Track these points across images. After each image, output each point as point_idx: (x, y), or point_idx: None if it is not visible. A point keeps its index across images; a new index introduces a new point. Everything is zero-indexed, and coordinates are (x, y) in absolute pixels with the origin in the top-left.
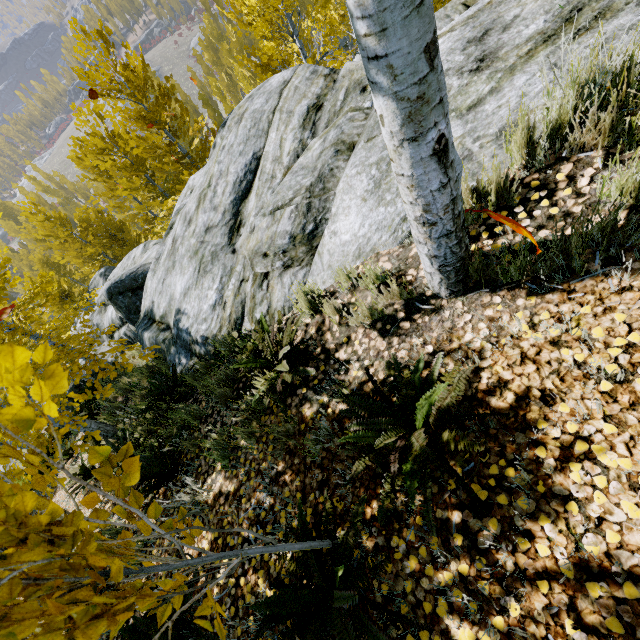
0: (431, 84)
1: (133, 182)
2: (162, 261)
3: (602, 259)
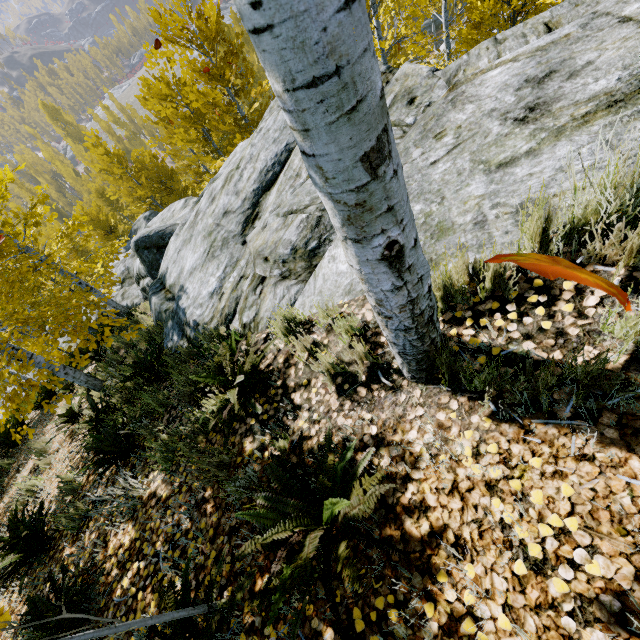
0: (374, 192)
1: (189, 134)
2: (183, 230)
3: (576, 407)
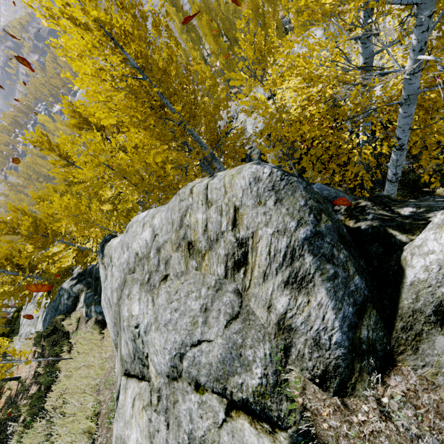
0: None
1: None
2: None
3: None
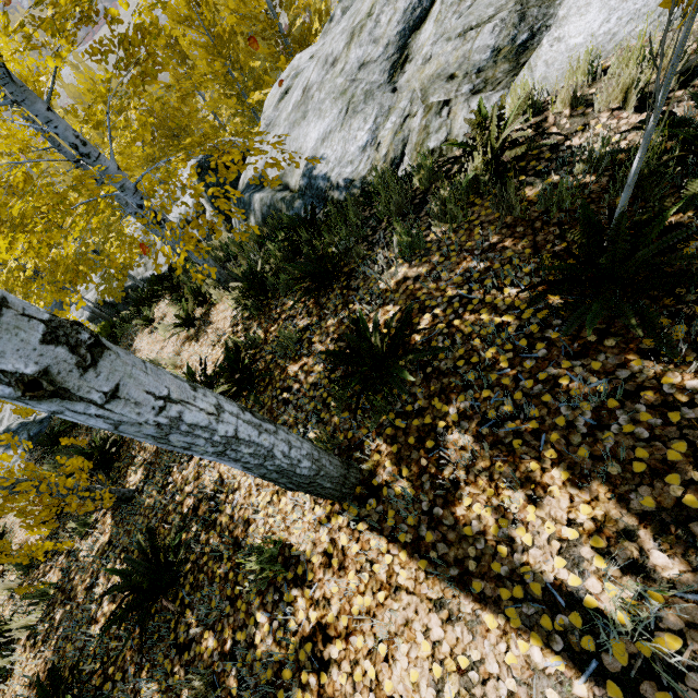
0: None
1: (213, 68)
2: (284, 117)
3: None
